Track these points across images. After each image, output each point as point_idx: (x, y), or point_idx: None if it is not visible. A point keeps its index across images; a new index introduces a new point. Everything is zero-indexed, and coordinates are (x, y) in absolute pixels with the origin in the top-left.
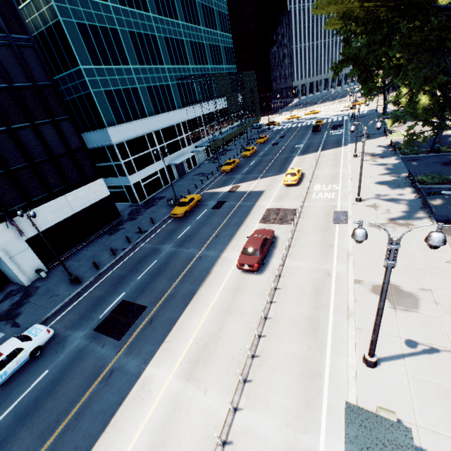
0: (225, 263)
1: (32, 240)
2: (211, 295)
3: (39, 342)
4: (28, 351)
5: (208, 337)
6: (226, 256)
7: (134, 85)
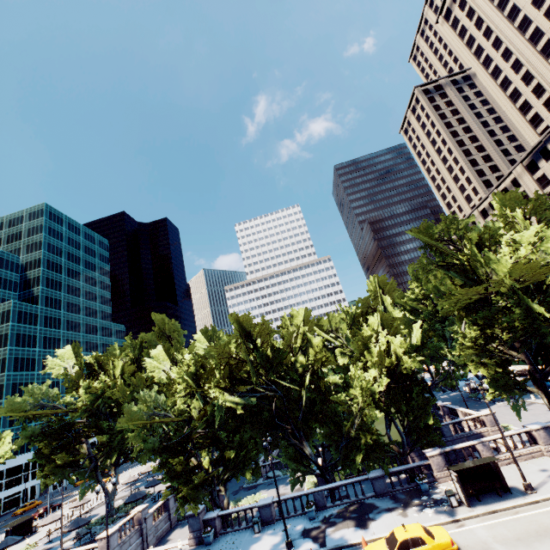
0: None
1: None
2: None
3: None
4: None
5: None
6: None
7: None
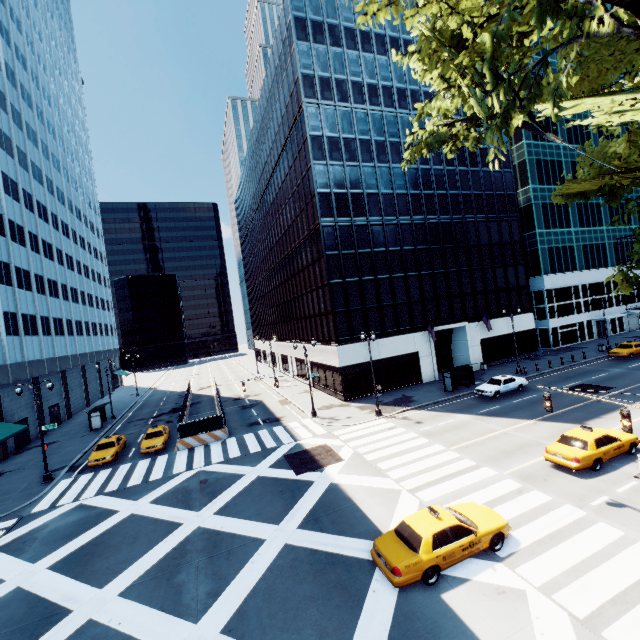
0: None
1: (482, 341)
2: None
3: (522, 382)
4: (517, 383)
5: None
6: None
7: (571, 244)
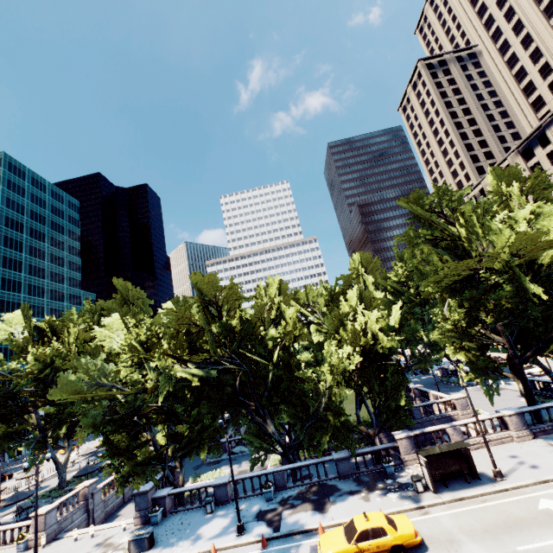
0: None
1: None
2: None
3: None
4: None
5: None
6: None
7: None
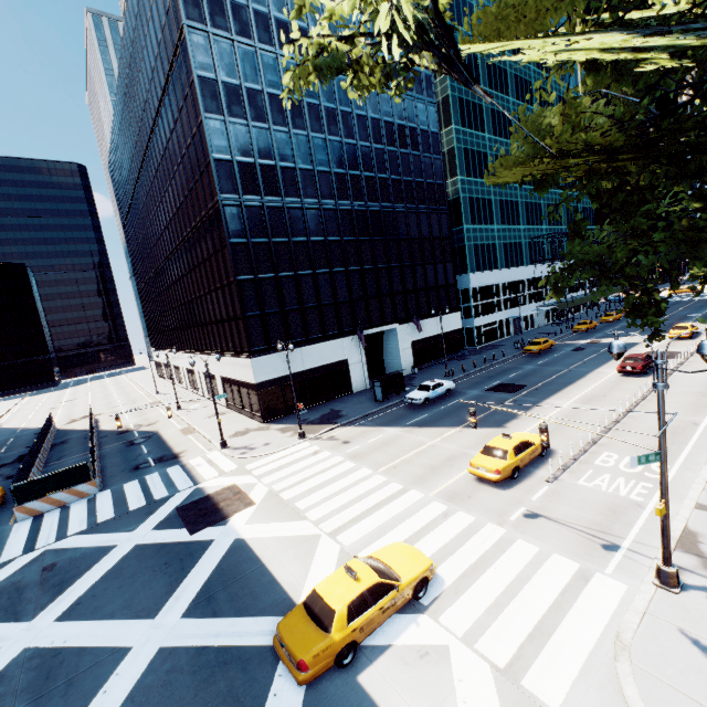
0: (600, 373)
1: (413, 343)
2: (590, 383)
3: (450, 386)
4: (445, 388)
5: (596, 394)
6: (600, 371)
7: (494, 241)
